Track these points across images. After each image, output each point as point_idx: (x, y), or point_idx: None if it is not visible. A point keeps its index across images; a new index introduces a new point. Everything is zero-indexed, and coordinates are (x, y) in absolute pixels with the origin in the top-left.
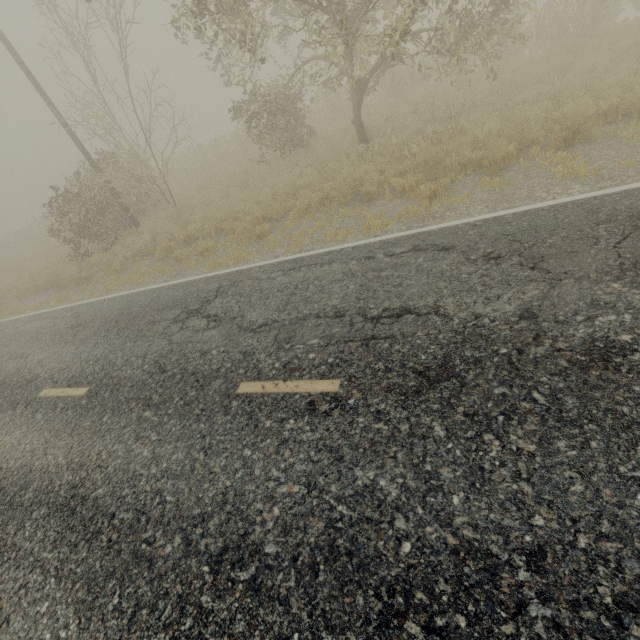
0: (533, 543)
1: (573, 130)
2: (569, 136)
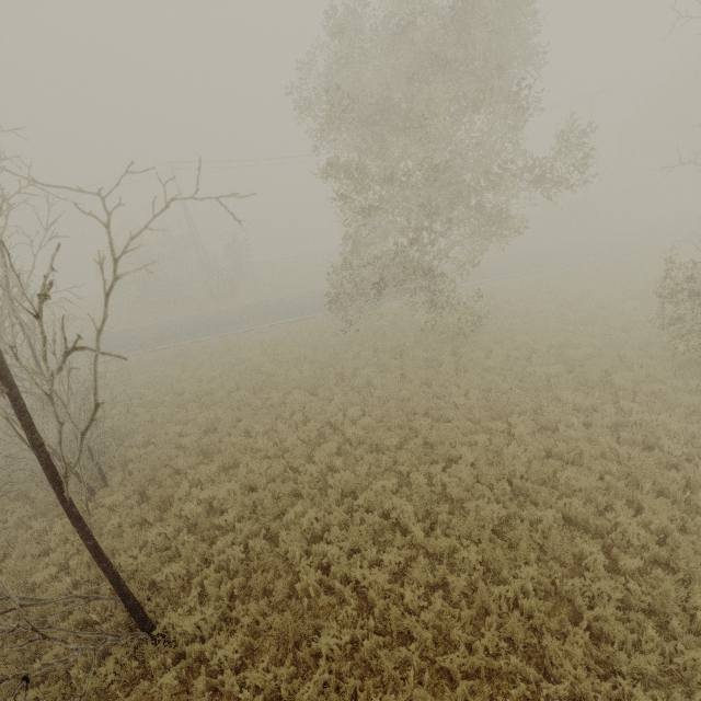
0: None
1: None
2: None
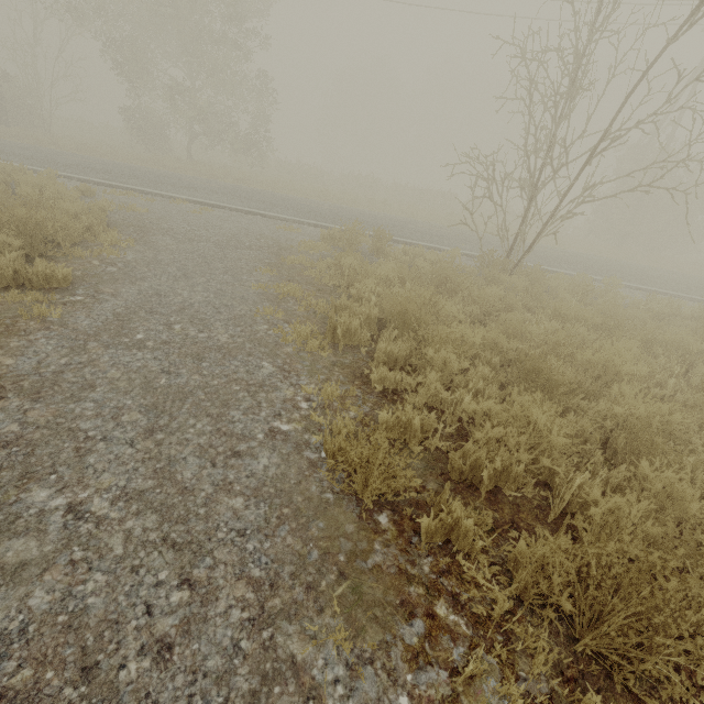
0: (122, 172)
1: (242, 179)
2: (241, 181)
